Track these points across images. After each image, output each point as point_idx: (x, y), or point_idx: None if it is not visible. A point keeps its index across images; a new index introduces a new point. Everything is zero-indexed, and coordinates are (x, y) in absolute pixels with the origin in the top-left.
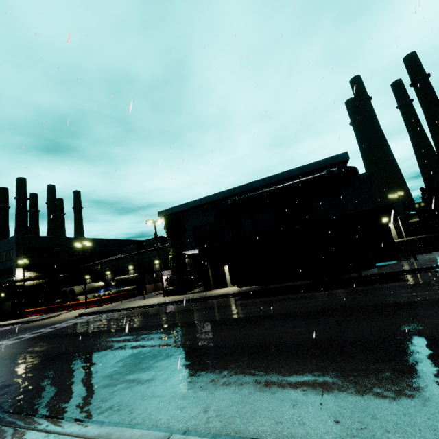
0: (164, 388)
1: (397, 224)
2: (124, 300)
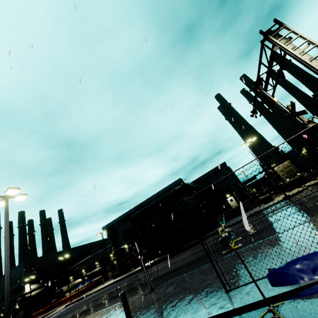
0: (83, 316)
1: (234, 196)
2: (94, 288)
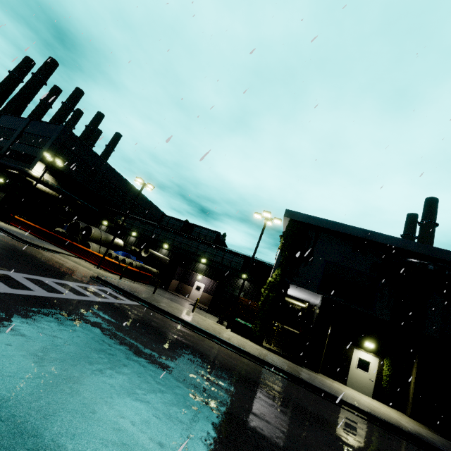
0: None
1: None
2: (144, 283)
